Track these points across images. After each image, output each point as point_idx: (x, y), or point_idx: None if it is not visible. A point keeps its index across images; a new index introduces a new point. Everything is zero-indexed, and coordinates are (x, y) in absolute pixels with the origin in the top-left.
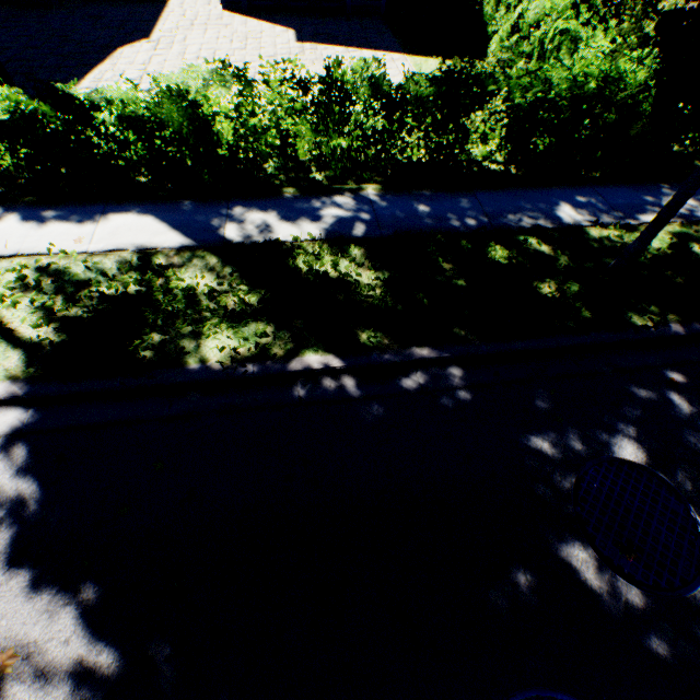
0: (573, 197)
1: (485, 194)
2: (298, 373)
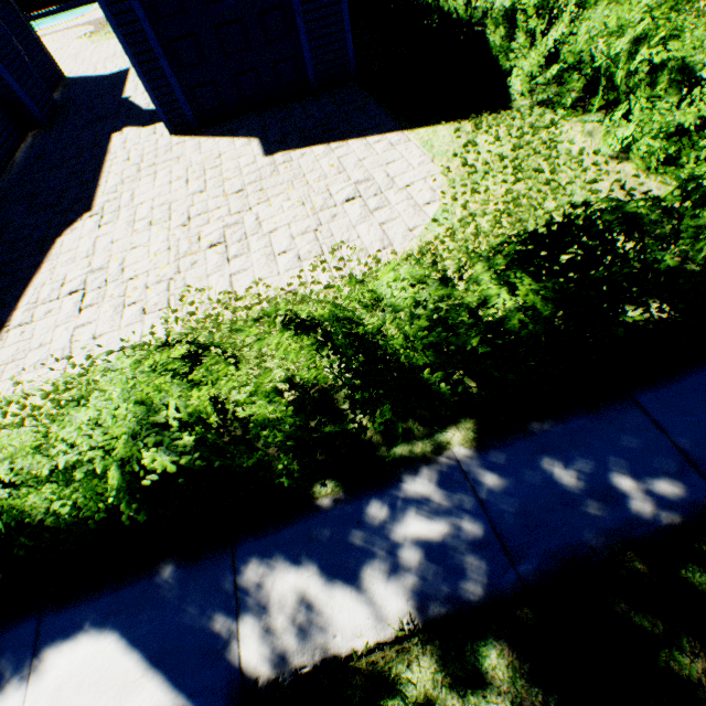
0: None
1: (654, 396)
2: None
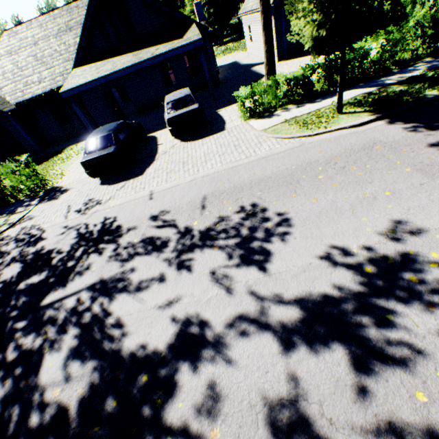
0: None
1: None
2: None
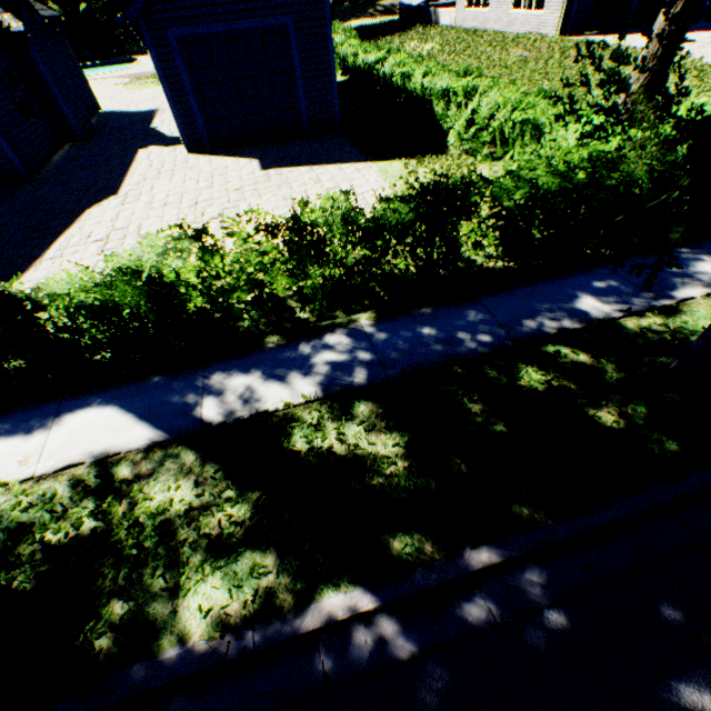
0: (590, 283)
1: (491, 299)
2: (317, 629)
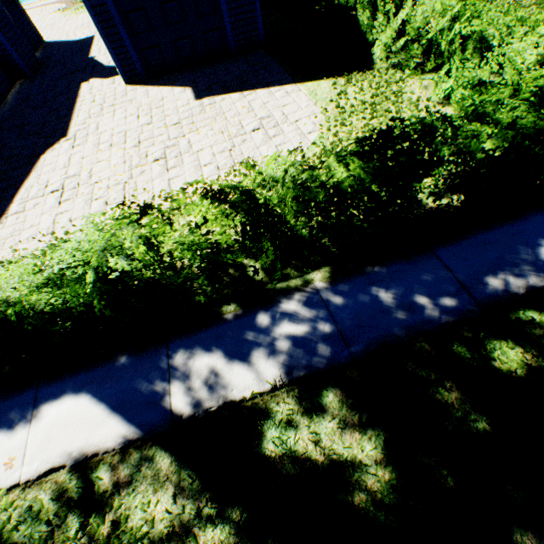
0: None
1: (446, 250)
2: None
